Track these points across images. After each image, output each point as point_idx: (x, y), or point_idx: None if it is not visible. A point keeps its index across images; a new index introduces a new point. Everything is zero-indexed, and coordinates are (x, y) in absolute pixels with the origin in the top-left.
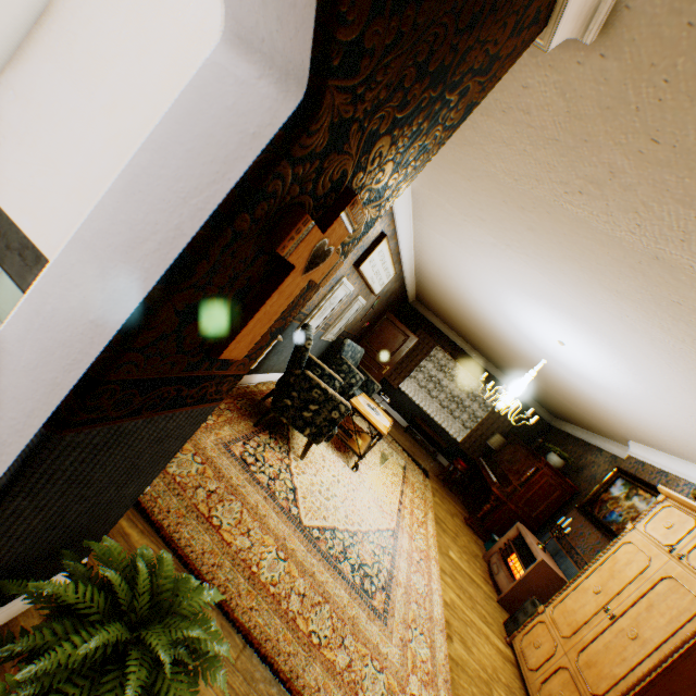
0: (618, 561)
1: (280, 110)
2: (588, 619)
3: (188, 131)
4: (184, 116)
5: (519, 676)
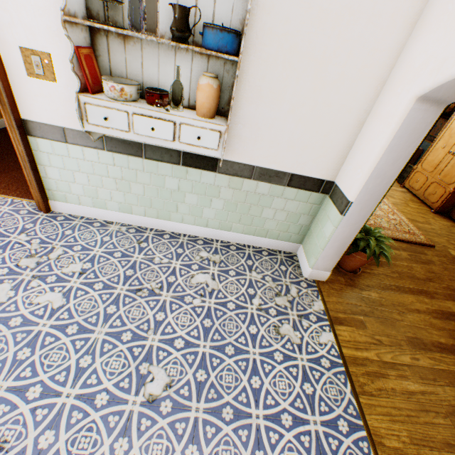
0: (452, 129)
1: (437, 113)
2: (441, 160)
3: (407, 130)
4: (404, 127)
5: (411, 195)
